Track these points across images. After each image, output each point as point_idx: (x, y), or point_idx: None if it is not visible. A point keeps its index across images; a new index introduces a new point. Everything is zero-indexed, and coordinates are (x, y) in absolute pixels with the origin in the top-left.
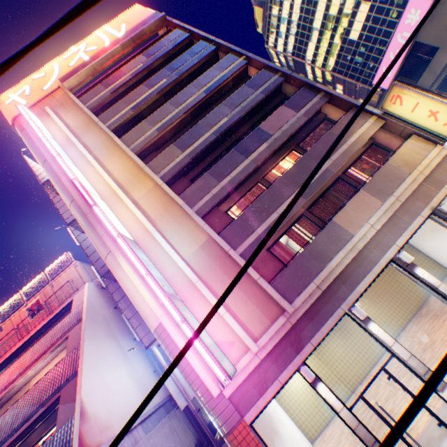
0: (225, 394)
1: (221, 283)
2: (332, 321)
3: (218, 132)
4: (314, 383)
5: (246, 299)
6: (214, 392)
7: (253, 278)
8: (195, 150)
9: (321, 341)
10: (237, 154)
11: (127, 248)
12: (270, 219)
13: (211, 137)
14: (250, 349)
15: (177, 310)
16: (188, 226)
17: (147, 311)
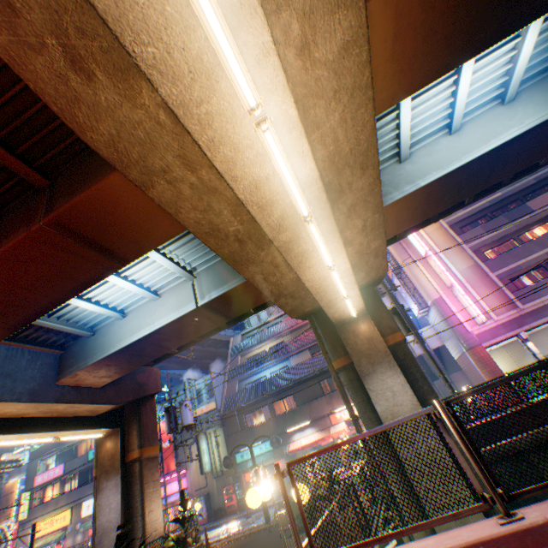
0: (473, 333)
1: (478, 287)
2: (545, 319)
3: (492, 202)
4: (525, 341)
5: (493, 298)
6: (468, 330)
7: (500, 289)
8: (472, 211)
9: (522, 356)
10: (503, 219)
11: (434, 257)
12: (519, 262)
13: (485, 204)
14: (491, 319)
15: (461, 289)
16: (460, 255)
17: (429, 290)
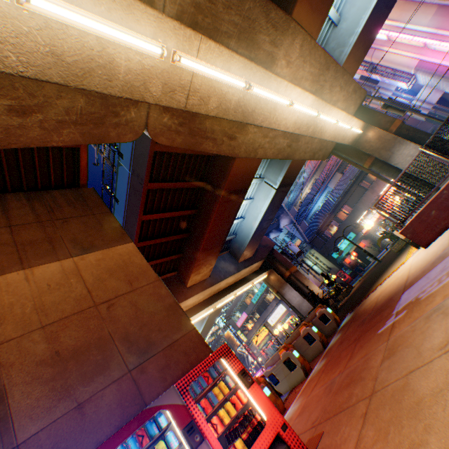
0: None
1: None
2: None
3: None
4: None
5: None
6: None
7: None
8: None
9: None
10: None
11: (396, 35)
12: None
13: None
14: None
15: (434, 42)
16: (420, 10)
17: (407, 63)
